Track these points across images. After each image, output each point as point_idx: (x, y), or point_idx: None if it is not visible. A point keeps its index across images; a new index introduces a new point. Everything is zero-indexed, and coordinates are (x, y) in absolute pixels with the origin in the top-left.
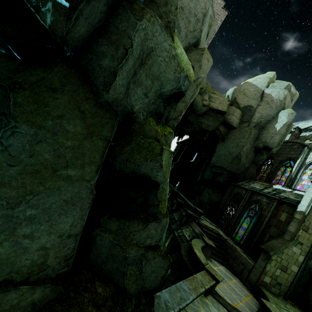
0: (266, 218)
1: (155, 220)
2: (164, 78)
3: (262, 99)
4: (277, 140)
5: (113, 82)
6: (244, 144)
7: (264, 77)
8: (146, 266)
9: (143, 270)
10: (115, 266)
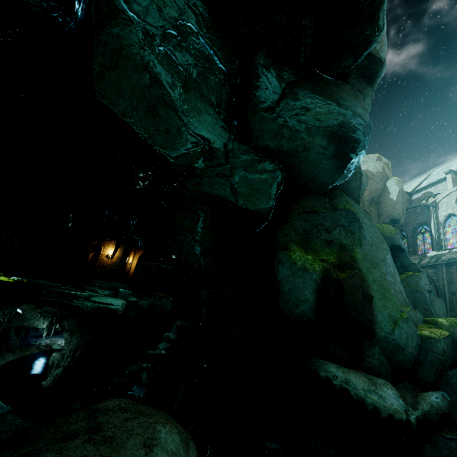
0: (445, 287)
1: (421, 272)
2: (363, 183)
3: None
4: (400, 209)
5: (360, 193)
6: None
7: None
8: (434, 306)
9: (435, 310)
10: (422, 307)
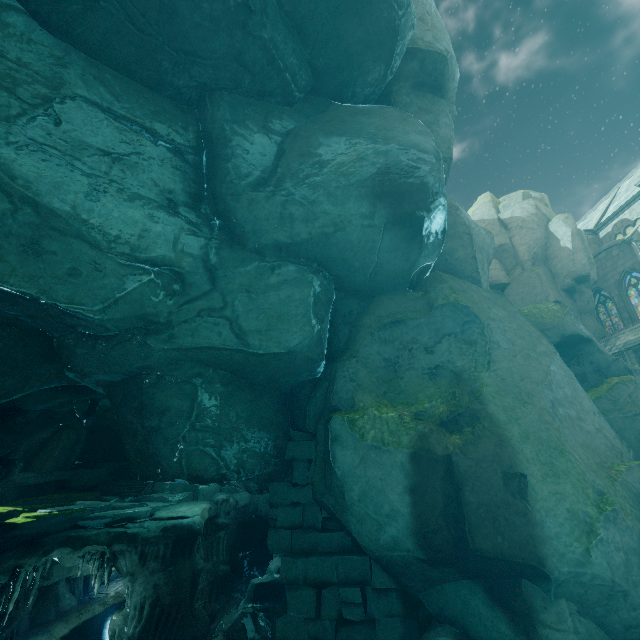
0: None
1: (634, 373)
2: (485, 245)
3: (508, 228)
4: (584, 259)
5: (477, 265)
6: (545, 294)
7: (483, 205)
8: None
9: None
10: None
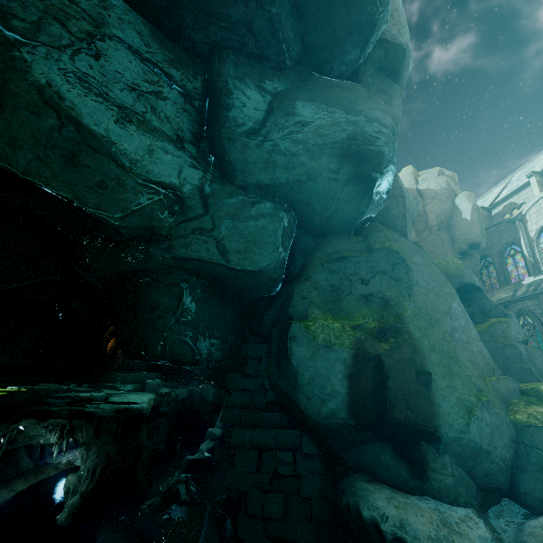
0: None
1: (508, 317)
2: (412, 208)
3: (423, 197)
4: (478, 230)
5: (406, 222)
6: (444, 254)
7: (406, 175)
8: (536, 362)
9: (537, 367)
10: (518, 368)
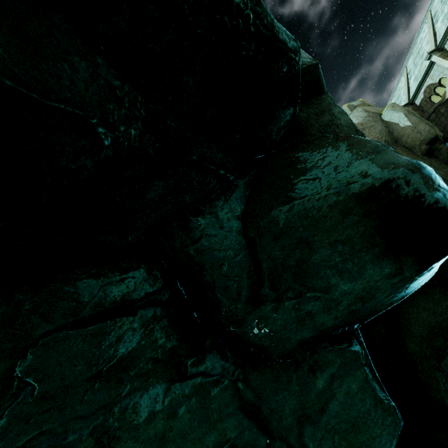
0: None
1: None
2: None
3: None
4: (426, 127)
5: None
6: None
7: None
8: None
9: None
10: None
